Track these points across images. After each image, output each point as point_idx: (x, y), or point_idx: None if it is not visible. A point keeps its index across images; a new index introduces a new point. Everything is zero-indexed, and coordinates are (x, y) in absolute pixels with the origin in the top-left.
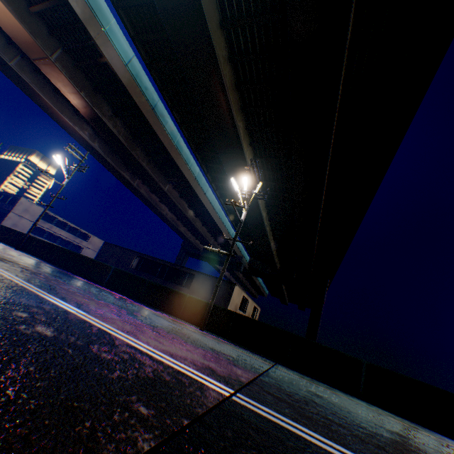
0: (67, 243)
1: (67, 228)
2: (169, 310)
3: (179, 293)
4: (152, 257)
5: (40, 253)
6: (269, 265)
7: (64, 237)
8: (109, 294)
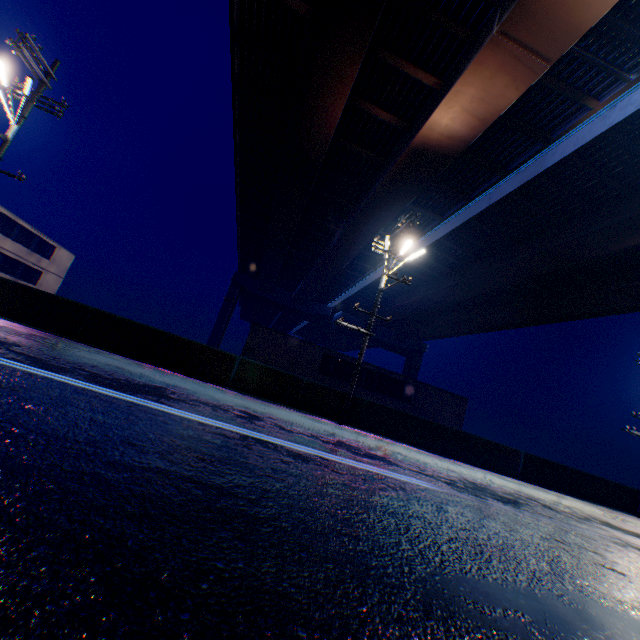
0: (7, 264)
1: (8, 230)
2: (600, 500)
3: (604, 480)
4: (351, 359)
5: (388, 429)
6: (366, 323)
7: (9, 253)
8: (626, 518)
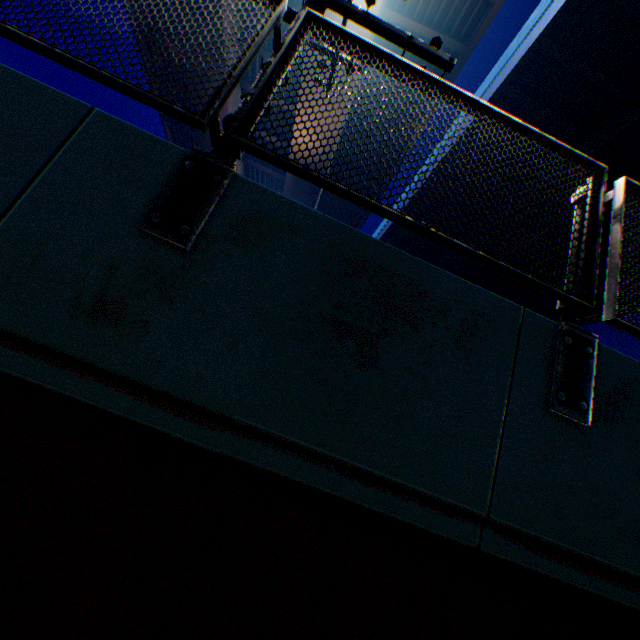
0: None
1: None
2: None
3: None
4: None
5: None
6: None
7: None
8: None
